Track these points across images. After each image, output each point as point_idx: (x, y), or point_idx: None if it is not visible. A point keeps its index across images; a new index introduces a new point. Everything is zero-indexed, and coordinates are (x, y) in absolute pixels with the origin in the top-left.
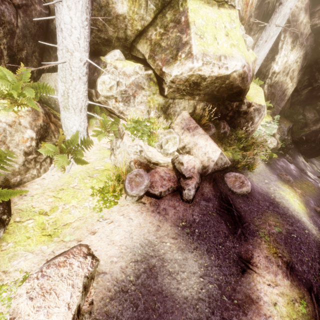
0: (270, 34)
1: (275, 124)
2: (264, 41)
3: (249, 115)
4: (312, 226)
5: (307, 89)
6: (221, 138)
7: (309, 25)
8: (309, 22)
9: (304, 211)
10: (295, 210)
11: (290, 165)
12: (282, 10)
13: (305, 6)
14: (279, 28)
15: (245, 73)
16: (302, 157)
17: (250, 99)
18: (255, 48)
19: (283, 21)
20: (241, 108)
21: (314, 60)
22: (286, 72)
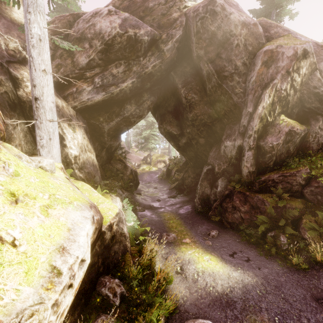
0: (50, 130)
1: (130, 208)
2: (48, 139)
3: (117, 235)
4: (240, 272)
5: (103, 151)
6: (124, 311)
7: (70, 107)
8: (68, 105)
9: (219, 261)
10: (228, 277)
11: (146, 212)
12: (44, 105)
13: (54, 93)
14: (55, 121)
15: (98, 221)
16: (137, 195)
17: (105, 219)
18: (42, 149)
19: (54, 115)
20: (106, 241)
21: (93, 130)
22: (84, 149)
